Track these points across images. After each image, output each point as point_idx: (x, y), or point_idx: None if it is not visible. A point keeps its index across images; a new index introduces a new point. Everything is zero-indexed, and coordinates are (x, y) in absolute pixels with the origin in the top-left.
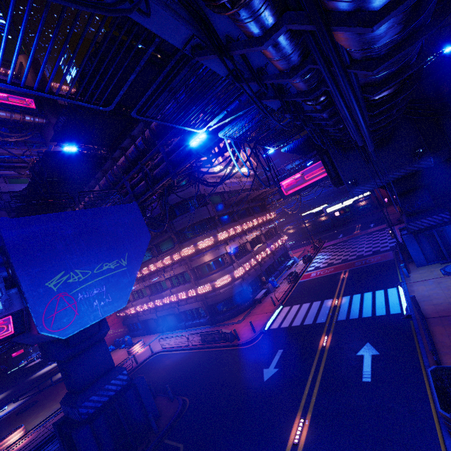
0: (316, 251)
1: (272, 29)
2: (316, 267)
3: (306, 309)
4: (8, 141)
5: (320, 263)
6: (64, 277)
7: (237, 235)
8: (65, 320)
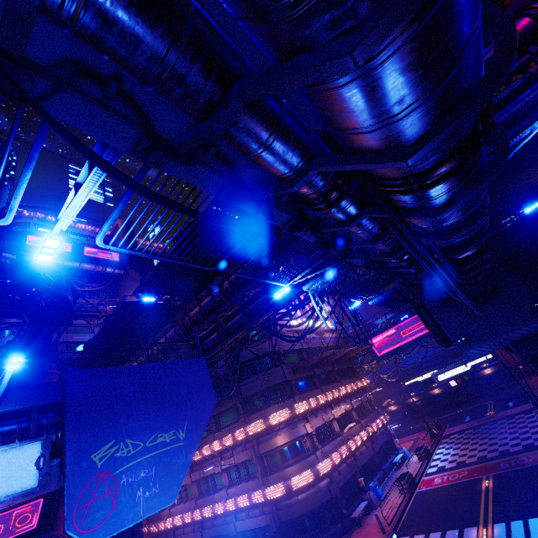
0: (434, 442)
1: (355, 217)
2: (439, 467)
3: None
4: (83, 291)
5: (445, 462)
6: (113, 448)
7: (320, 407)
8: (100, 515)
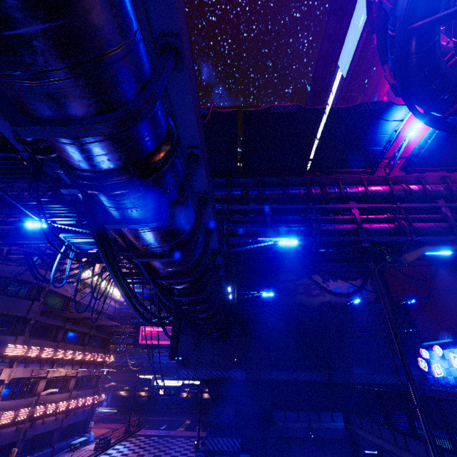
0: (123, 437)
1: (71, 186)
2: None
3: None
4: None
5: None
6: None
7: (40, 360)
8: None
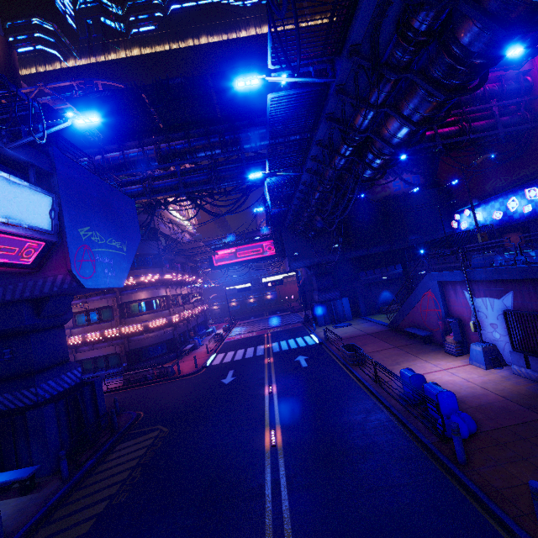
0: (232, 326)
1: (350, 156)
2: (238, 333)
3: (243, 352)
4: None
5: (242, 331)
6: (89, 232)
7: (175, 283)
8: (88, 271)
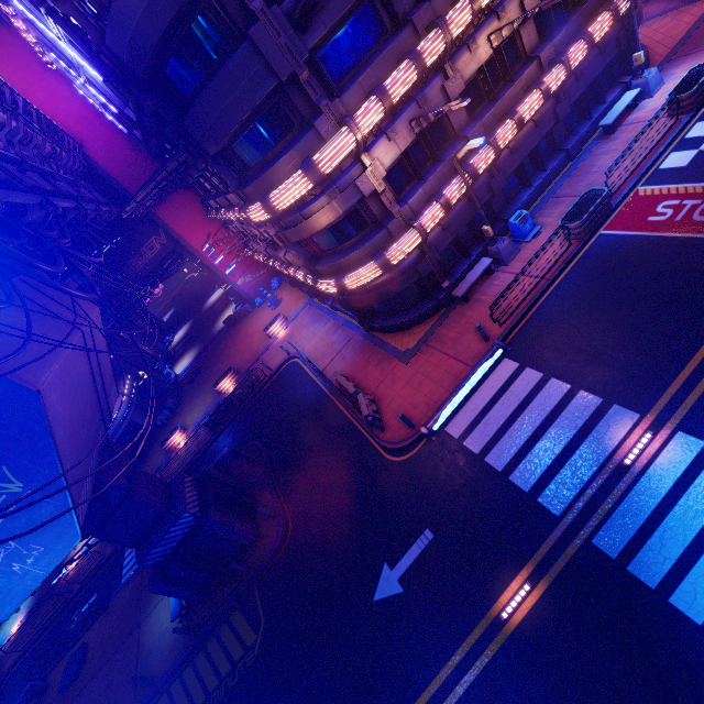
0: None
1: None
2: (699, 157)
3: (546, 414)
4: None
5: None
6: None
7: (405, 99)
8: None
